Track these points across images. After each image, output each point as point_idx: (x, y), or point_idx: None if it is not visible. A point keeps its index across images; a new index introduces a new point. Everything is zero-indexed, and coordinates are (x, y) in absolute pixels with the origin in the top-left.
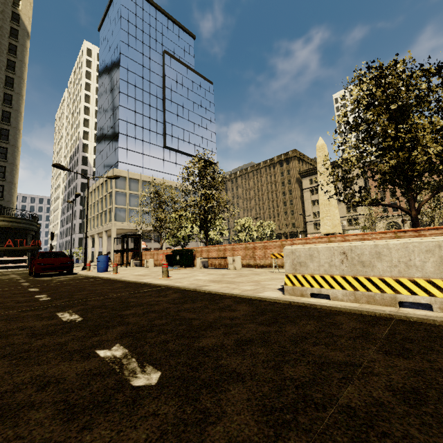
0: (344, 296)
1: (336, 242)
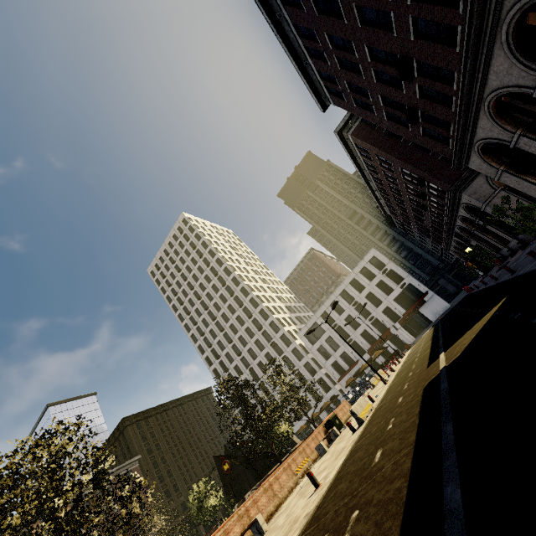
0: (368, 414)
1: (287, 467)
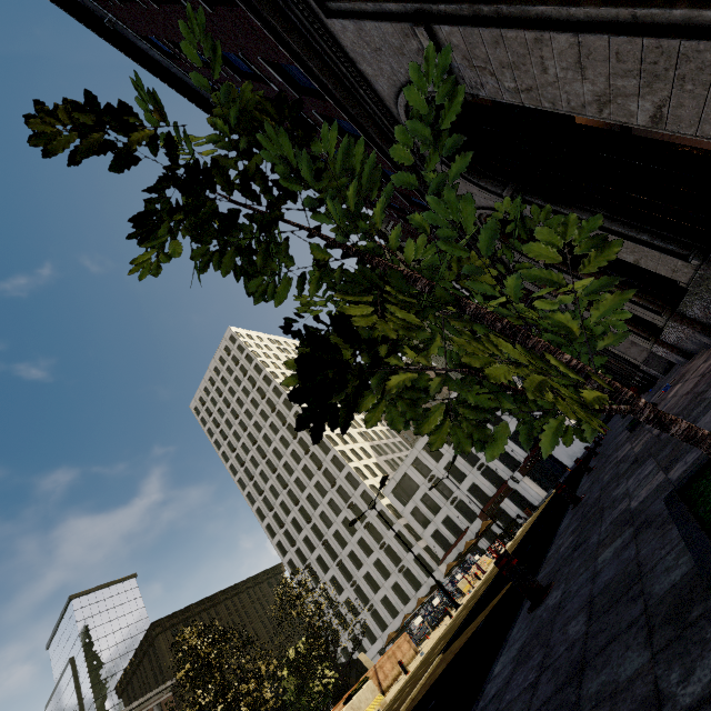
0: None
1: None
